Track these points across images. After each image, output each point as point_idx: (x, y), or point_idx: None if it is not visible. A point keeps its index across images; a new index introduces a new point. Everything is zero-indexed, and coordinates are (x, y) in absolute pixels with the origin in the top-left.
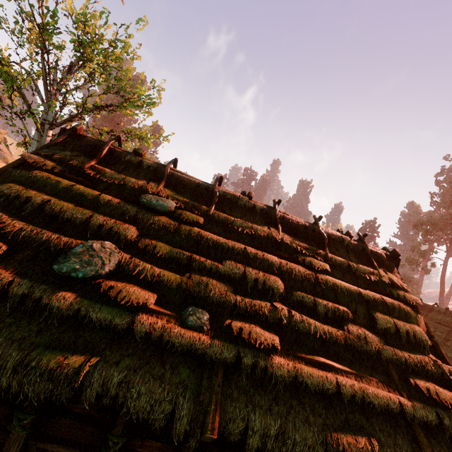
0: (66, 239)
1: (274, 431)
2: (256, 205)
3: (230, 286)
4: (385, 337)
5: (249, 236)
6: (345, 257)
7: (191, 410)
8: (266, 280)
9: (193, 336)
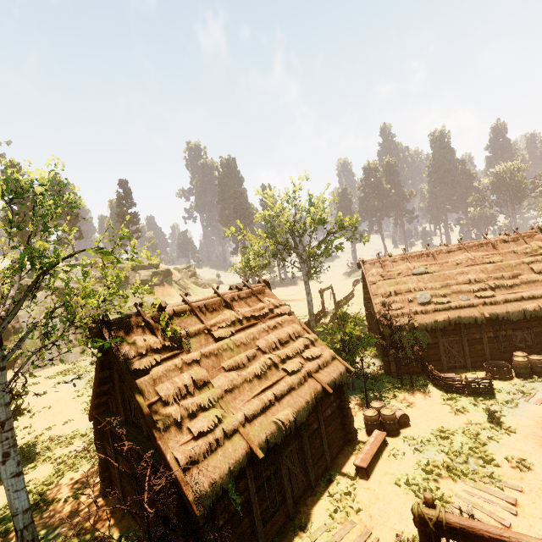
0: (412, 296)
1: (505, 312)
2: (452, 248)
3: (467, 285)
4: (541, 273)
5: (459, 264)
6: (509, 247)
7: (479, 316)
8: (478, 277)
9: (467, 302)
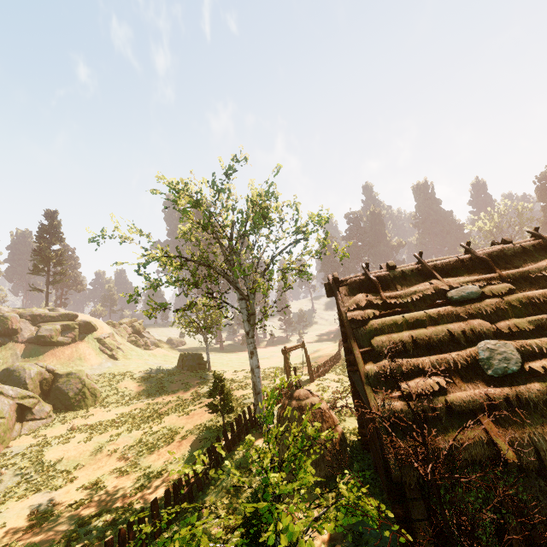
0: (463, 353)
1: None
2: (523, 245)
3: None
4: None
5: None
6: None
7: None
8: None
9: None
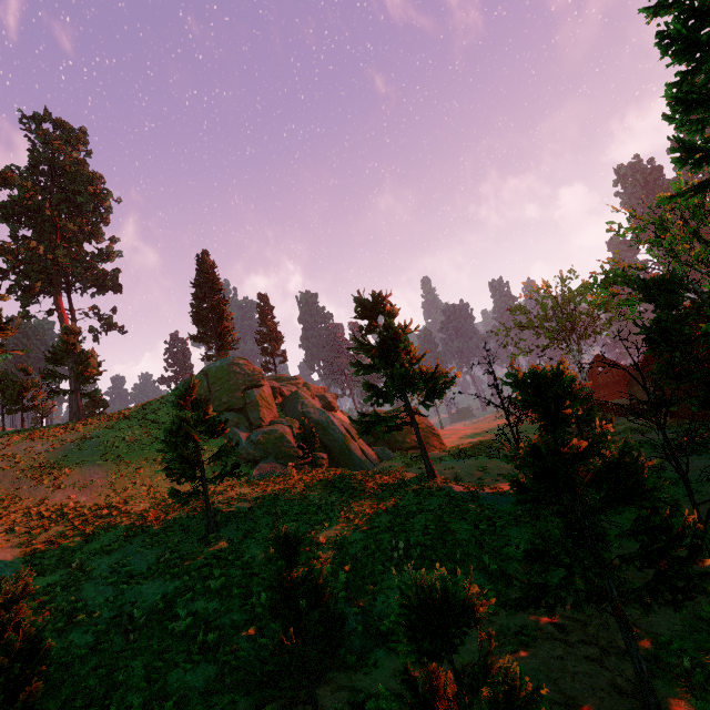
0: None
1: None
2: None
3: None
4: None
5: None
6: None
7: None
8: None
9: None
